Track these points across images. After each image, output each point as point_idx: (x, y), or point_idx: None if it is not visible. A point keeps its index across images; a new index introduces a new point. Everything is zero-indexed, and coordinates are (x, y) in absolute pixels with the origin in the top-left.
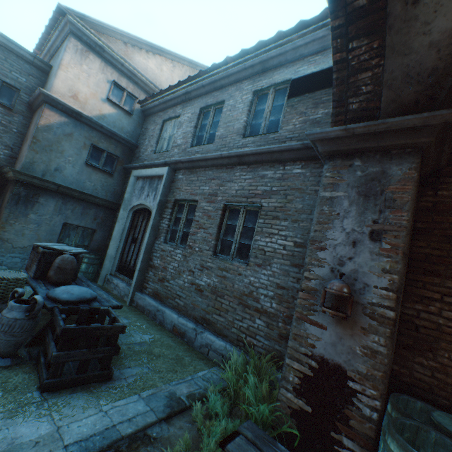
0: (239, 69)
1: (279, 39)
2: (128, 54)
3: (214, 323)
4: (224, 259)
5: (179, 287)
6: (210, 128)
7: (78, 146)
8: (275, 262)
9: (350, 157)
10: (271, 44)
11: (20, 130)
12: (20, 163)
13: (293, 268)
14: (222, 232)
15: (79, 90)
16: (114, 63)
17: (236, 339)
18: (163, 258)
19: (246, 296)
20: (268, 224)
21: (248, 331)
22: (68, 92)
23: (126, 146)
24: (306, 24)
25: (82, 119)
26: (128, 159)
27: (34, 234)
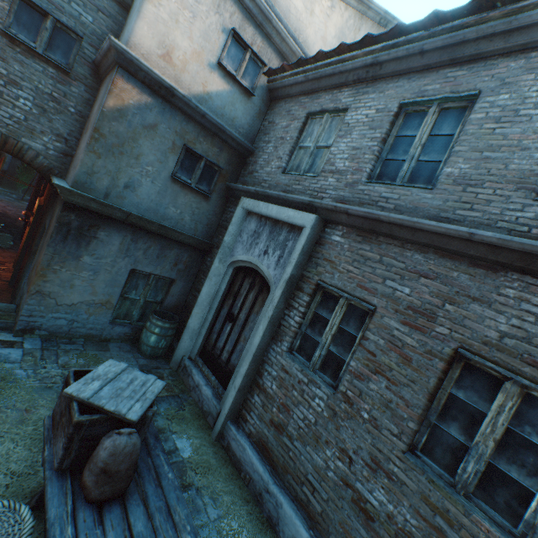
0: None
1: None
2: None
3: None
4: (445, 489)
5: (314, 467)
6: (421, 149)
7: (163, 147)
8: None
9: None
10: None
11: (79, 109)
12: (73, 170)
13: None
14: (434, 406)
15: (175, 43)
16: None
17: None
18: (284, 386)
19: None
20: None
21: None
22: (157, 48)
23: (234, 150)
24: None
25: (174, 99)
26: (235, 171)
27: (88, 285)
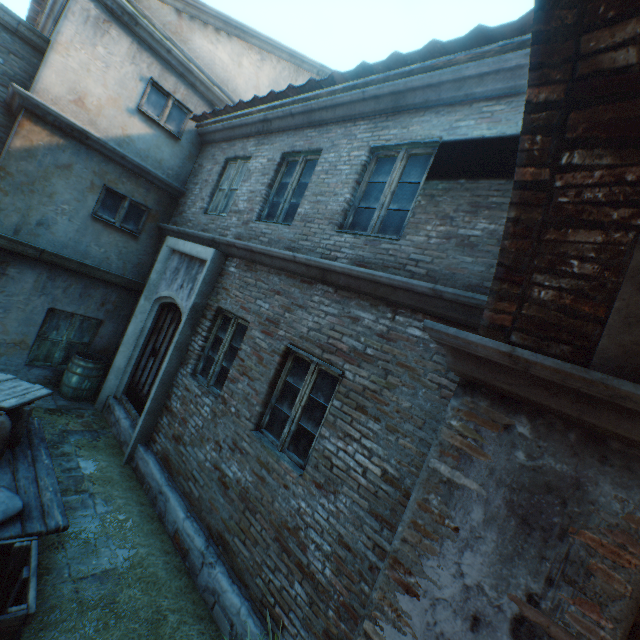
0: (353, 98)
1: (432, 54)
2: (182, 31)
3: (234, 552)
4: (269, 448)
5: (198, 463)
6: (293, 193)
7: (81, 187)
8: (345, 493)
9: (510, 407)
10: (416, 62)
11: None
12: None
13: (372, 518)
14: (275, 392)
15: (88, 90)
16: (155, 46)
17: (260, 600)
18: (185, 403)
19: (289, 531)
20: (347, 415)
21: (279, 596)
22: (68, 94)
23: (164, 191)
24: (487, 35)
25: (89, 141)
26: (167, 212)
27: None
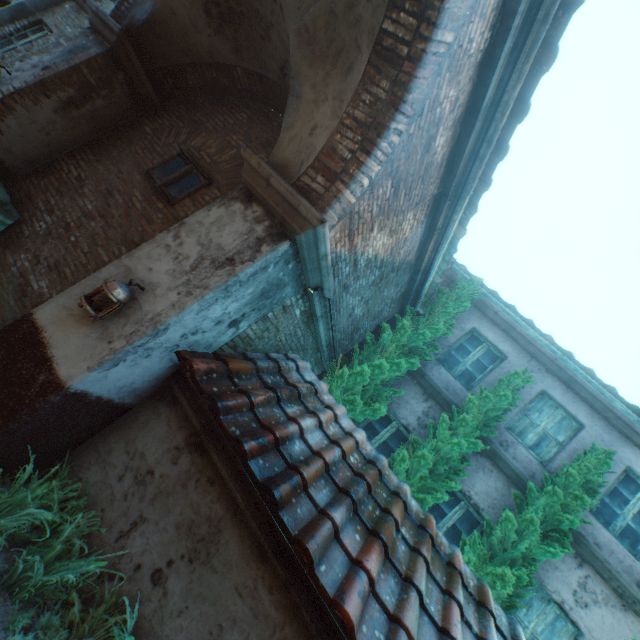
0: None
1: None
2: None
3: None
4: None
5: None
6: None
7: None
8: None
9: (95, 34)
10: None
11: None
12: None
13: None
14: None
15: None
16: None
17: None
18: None
19: None
20: None
21: None
22: None
23: None
24: None
25: None
26: None
27: None
